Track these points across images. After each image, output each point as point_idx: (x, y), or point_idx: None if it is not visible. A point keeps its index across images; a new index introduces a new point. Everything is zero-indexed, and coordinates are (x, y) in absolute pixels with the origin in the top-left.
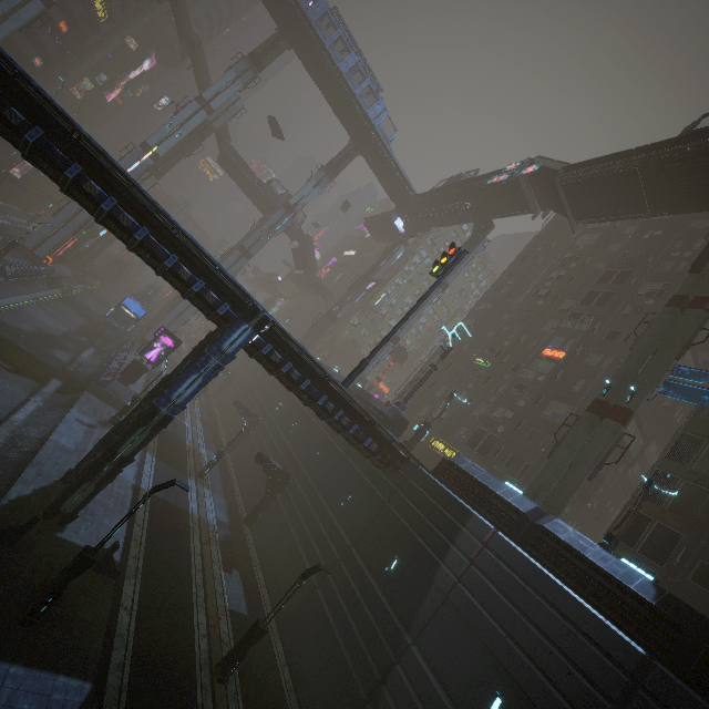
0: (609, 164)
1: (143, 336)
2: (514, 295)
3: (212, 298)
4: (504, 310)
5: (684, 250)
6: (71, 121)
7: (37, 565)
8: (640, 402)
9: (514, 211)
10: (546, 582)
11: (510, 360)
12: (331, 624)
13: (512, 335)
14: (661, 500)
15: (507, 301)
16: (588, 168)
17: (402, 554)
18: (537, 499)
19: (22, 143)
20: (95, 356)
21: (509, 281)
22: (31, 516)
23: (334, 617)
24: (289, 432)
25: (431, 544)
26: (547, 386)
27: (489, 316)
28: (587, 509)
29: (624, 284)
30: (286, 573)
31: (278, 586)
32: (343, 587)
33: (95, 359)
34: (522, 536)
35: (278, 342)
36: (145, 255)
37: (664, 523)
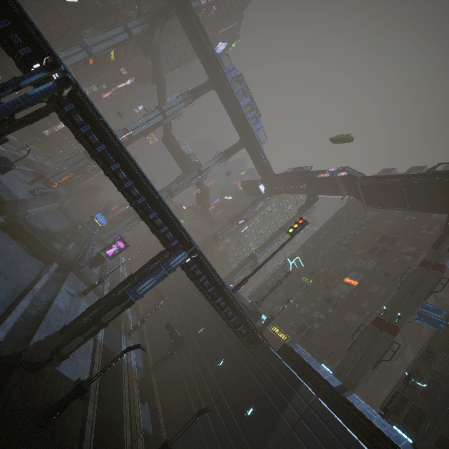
0: (387, 180)
1: (99, 235)
2: (328, 240)
3: (169, 236)
4: (321, 249)
5: (428, 230)
6: (122, 145)
7: (46, 387)
8: (404, 323)
9: (331, 193)
10: (348, 436)
11: (323, 281)
12: (207, 448)
13: (326, 265)
14: (415, 387)
15: (323, 244)
16: (376, 180)
17: (256, 405)
18: (340, 377)
19: (93, 151)
20: (74, 247)
21: (325, 232)
22: (44, 354)
23: (208, 444)
24: (185, 310)
25: (275, 400)
26: (346, 301)
27: (312, 251)
28: (367, 385)
29: (393, 245)
30: (177, 408)
31: (171, 417)
32: (216, 423)
33: (74, 249)
34: (333, 403)
35: (200, 264)
36: (140, 210)
37: (417, 403)
